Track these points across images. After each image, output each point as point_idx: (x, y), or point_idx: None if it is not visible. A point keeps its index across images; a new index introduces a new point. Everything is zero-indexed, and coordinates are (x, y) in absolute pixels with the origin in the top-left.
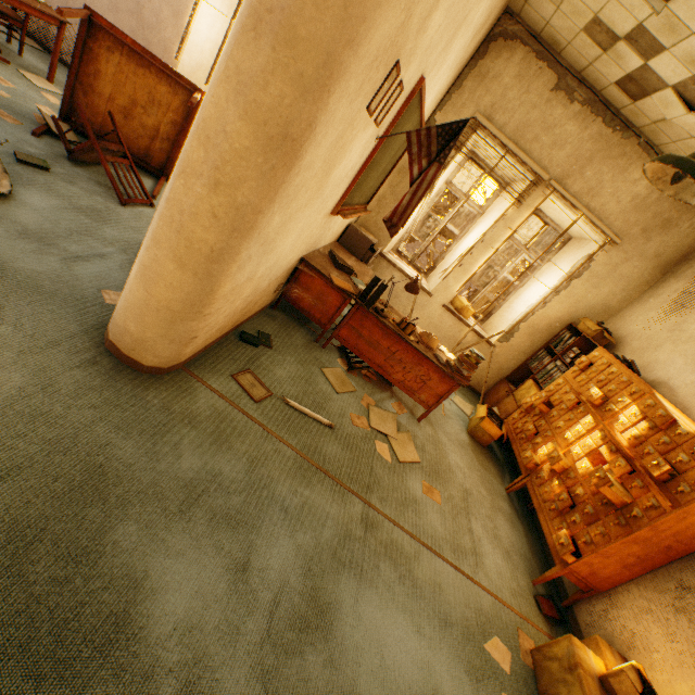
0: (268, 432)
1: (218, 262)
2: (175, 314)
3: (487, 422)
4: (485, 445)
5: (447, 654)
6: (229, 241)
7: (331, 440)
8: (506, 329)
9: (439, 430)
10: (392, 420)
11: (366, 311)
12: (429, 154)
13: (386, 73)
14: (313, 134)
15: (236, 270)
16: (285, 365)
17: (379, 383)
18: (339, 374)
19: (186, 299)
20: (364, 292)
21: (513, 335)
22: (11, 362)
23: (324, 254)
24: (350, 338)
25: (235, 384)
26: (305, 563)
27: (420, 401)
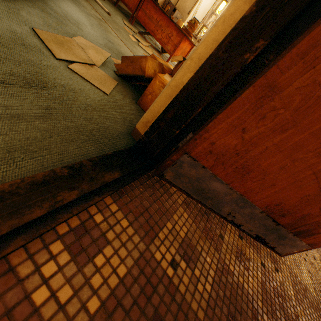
0: None
1: None
2: None
3: None
4: None
5: (100, 37)
6: None
7: (105, 14)
8: None
9: None
10: (147, 45)
11: None
12: None
13: None
14: None
15: None
16: (103, 3)
17: (154, 48)
18: (132, 28)
19: None
20: None
21: None
22: None
23: None
24: (142, 17)
25: None
26: None
27: (167, 50)
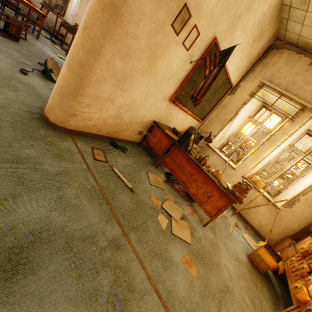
0: (89, 170)
1: (83, 68)
2: (64, 93)
3: (263, 251)
4: (262, 272)
5: None
6: (88, 57)
7: (127, 195)
8: (288, 198)
9: (220, 240)
10: (180, 212)
11: (179, 148)
12: (214, 64)
13: (179, 8)
14: (129, 10)
15: (95, 81)
16: (126, 160)
17: (184, 196)
18: (158, 179)
19: (68, 86)
20: (180, 138)
21: (294, 203)
22: (1, 98)
23: (170, 128)
24: (170, 163)
25: (90, 150)
26: (41, 227)
27: (206, 210)
